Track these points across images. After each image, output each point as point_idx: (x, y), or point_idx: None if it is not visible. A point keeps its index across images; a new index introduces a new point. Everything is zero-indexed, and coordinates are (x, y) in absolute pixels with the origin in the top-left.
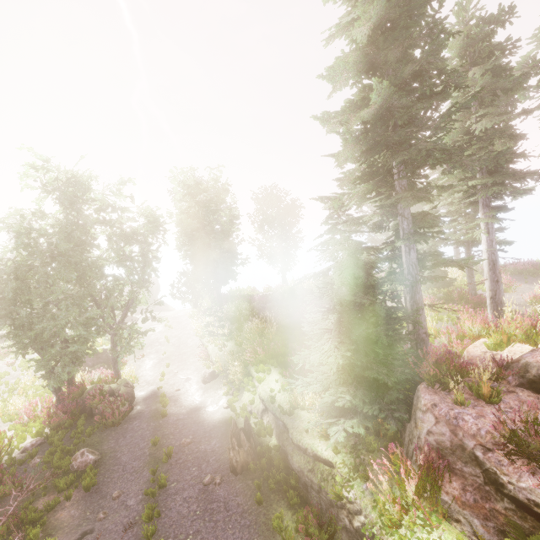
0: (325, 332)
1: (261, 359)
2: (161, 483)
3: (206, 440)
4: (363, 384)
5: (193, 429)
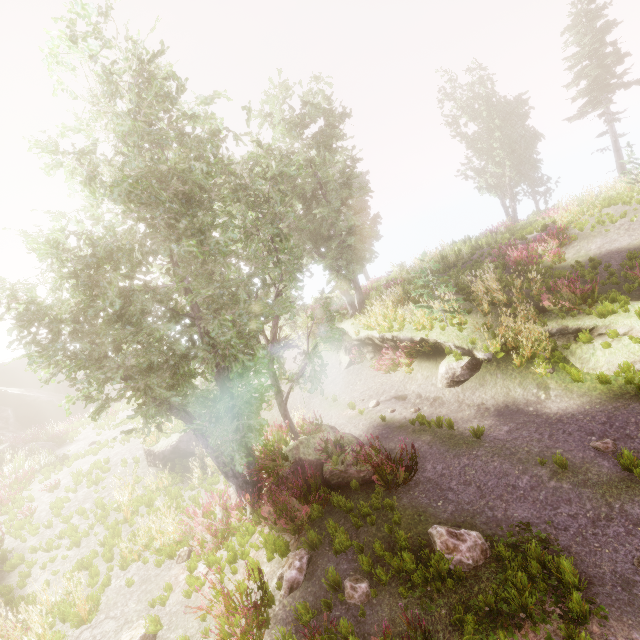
0: None
1: (595, 298)
2: None
3: (632, 429)
4: None
5: (569, 429)
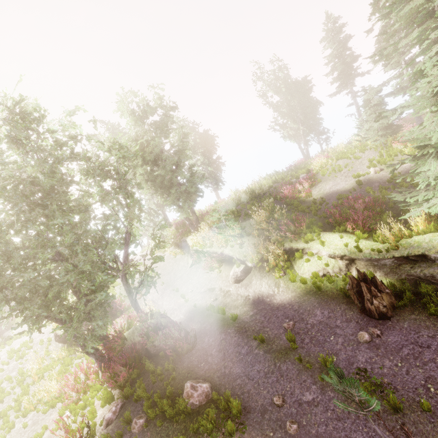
0: None
1: (304, 231)
2: (329, 361)
3: (306, 314)
4: None
5: (279, 314)
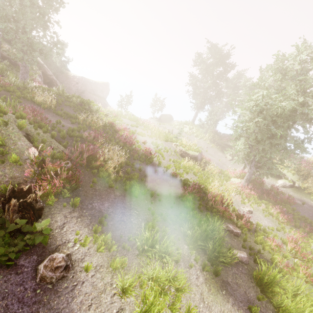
0: None
1: None
2: None
3: None
4: None
5: None
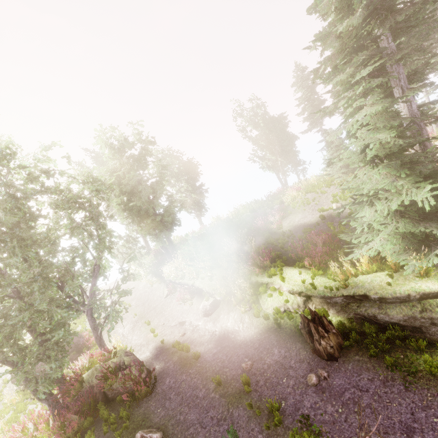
0: (392, 182)
1: (267, 265)
2: (275, 408)
3: (265, 353)
4: (424, 220)
5: (240, 352)
